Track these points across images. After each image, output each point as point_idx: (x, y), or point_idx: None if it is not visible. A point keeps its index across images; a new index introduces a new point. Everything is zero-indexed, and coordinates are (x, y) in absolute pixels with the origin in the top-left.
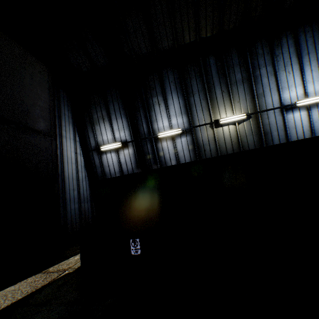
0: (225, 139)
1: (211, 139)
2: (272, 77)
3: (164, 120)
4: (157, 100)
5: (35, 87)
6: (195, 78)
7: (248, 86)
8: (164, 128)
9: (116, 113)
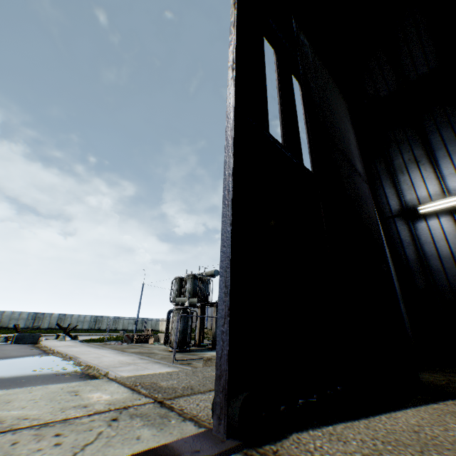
0: None
1: None
2: None
3: None
4: None
5: (344, 120)
6: None
7: None
8: None
9: (448, 146)
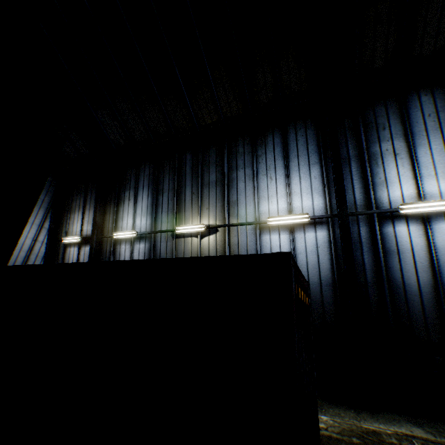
0: (184, 255)
1: (169, 251)
2: (250, 181)
3: (129, 219)
4: (129, 195)
5: None
6: (169, 174)
7: (222, 190)
8: (127, 228)
9: (92, 203)
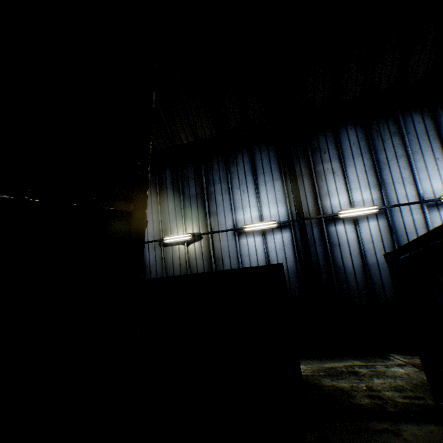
0: (173, 261)
1: (158, 259)
2: (227, 194)
3: None
4: None
5: None
6: (150, 189)
7: (202, 202)
8: None
9: None
